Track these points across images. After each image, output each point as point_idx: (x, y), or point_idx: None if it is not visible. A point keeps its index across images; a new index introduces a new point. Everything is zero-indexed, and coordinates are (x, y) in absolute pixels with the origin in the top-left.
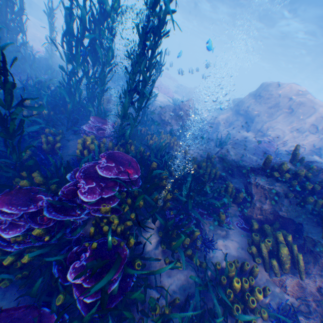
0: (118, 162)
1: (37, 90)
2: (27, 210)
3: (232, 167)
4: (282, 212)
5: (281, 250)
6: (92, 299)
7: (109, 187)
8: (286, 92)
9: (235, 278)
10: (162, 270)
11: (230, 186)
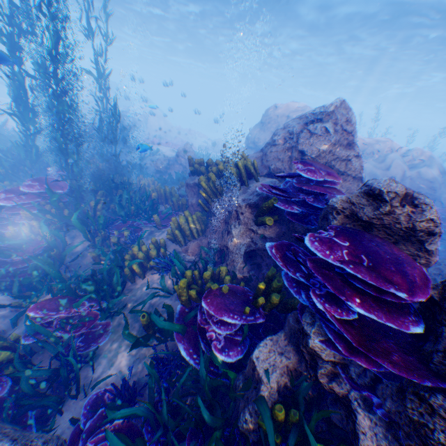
0: (44, 182)
1: None
2: None
3: None
4: (201, 199)
5: (180, 220)
6: (3, 268)
7: (30, 199)
8: (283, 112)
9: (136, 246)
10: (71, 249)
11: (176, 197)
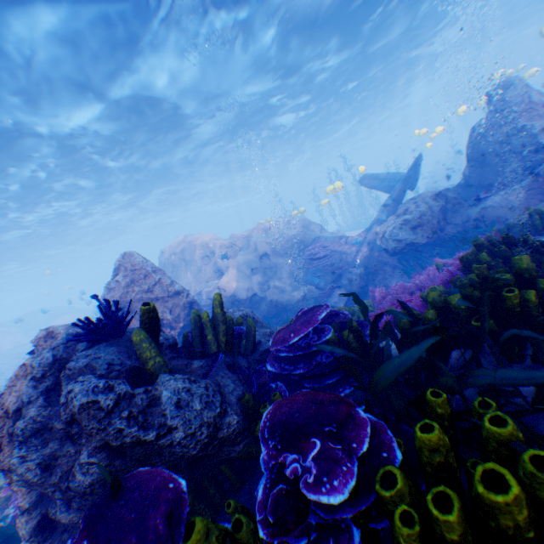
0: None
1: None
2: None
3: None
4: None
5: None
6: None
7: None
8: (171, 252)
9: None
10: None
11: None
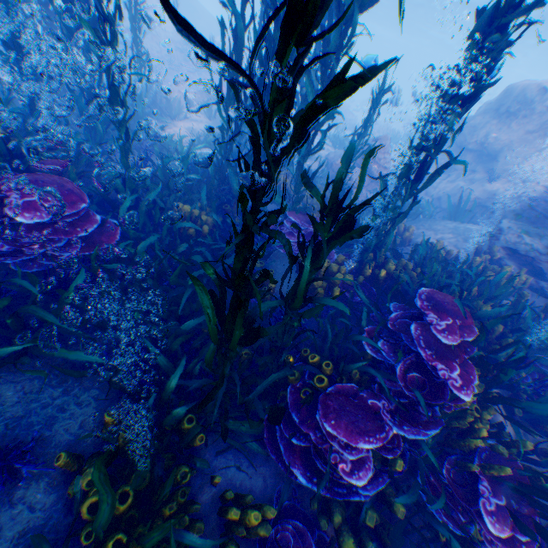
0: (448, 311)
1: (183, 182)
2: (386, 437)
3: (538, 263)
4: None
5: None
6: None
7: (466, 364)
8: None
9: None
10: None
11: None
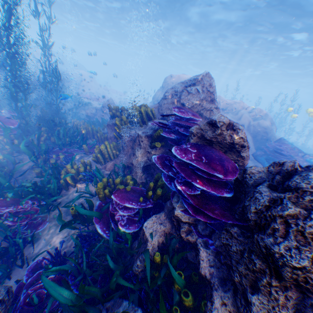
0: None
1: None
2: None
3: None
4: (117, 134)
5: (101, 147)
6: None
7: None
8: (176, 80)
9: (69, 165)
10: (19, 167)
11: (100, 133)
